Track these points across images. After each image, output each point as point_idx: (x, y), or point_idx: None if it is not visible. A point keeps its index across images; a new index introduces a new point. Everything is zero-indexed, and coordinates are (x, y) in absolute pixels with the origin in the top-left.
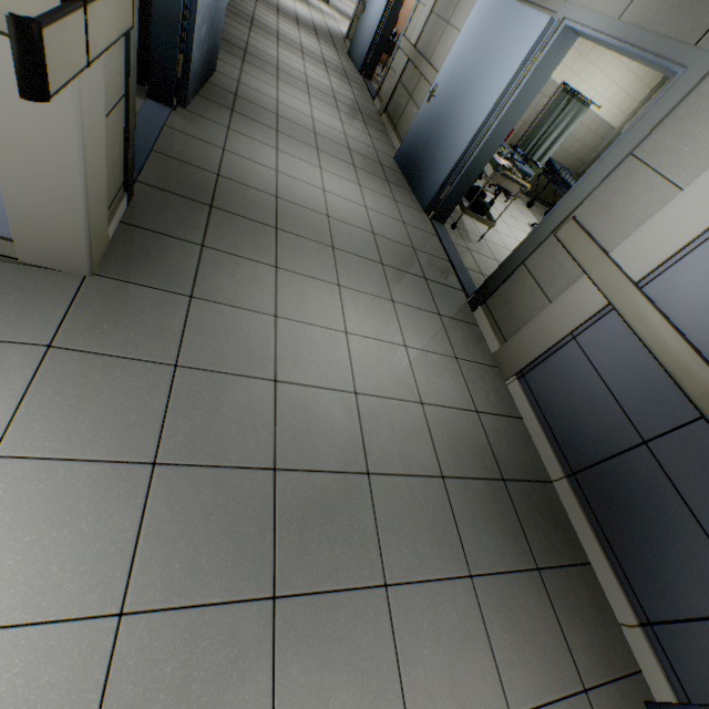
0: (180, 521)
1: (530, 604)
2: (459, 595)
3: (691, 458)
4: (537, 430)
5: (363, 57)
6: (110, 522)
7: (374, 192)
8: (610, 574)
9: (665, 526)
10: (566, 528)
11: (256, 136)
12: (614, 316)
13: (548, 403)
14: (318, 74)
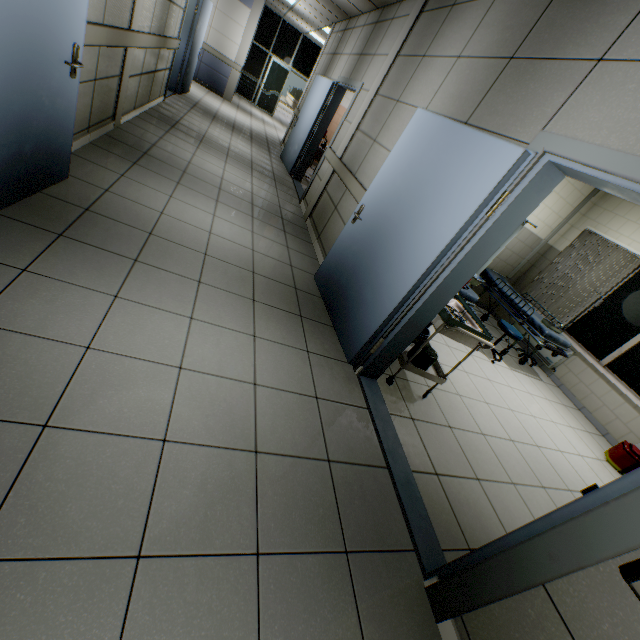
0: None
1: None
2: None
3: None
4: None
5: (293, 161)
6: None
7: (277, 343)
8: None
9: None
10: None
11: (82, 277)
12: None
13: None
14: (239, 177)
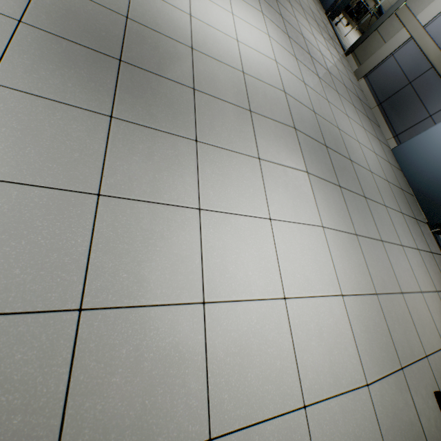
0: (297, 51)
1: (366, 121)
2: (352, 107)
3: (424, 82)
4: (369, 94)
5: None
6: (286, 41)
7: None
8: (387, 128)
9: (409, 106)
10: (375, 119)
11: None
12: (411, 42)
13: (375, 83)
14: None
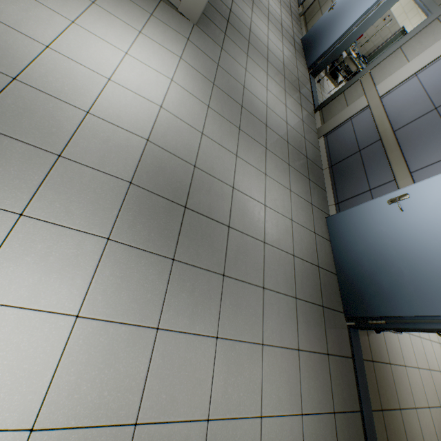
0: (219, 99)
1: (303, 182)
2: (284, 165)
3: (371, 152)
4: (324, 154)
5: None
6: (205, 89)
7: (288, 50)
8: (331, 193)
9: (354, 175)
10: (322, 181)
11: (245, 1)
12: (368, 110)
13: (332, 144)
14: None
